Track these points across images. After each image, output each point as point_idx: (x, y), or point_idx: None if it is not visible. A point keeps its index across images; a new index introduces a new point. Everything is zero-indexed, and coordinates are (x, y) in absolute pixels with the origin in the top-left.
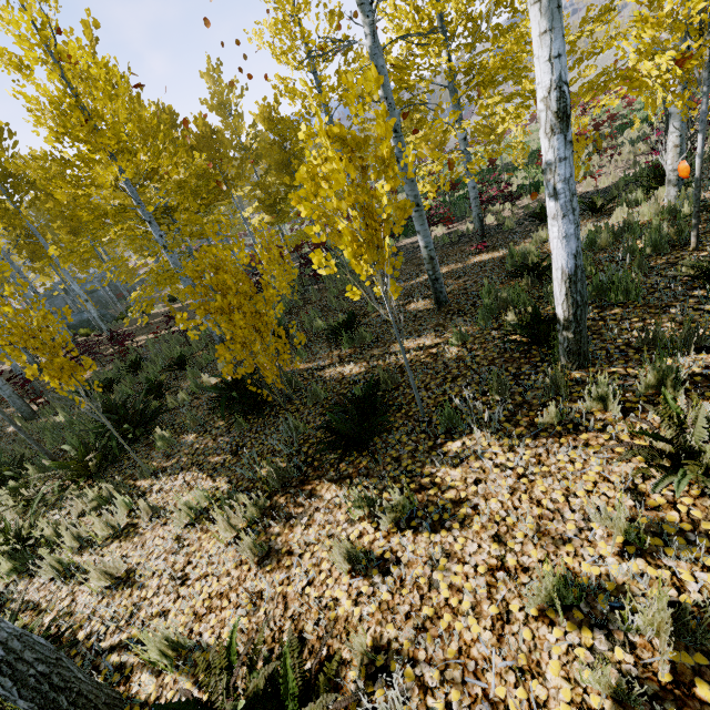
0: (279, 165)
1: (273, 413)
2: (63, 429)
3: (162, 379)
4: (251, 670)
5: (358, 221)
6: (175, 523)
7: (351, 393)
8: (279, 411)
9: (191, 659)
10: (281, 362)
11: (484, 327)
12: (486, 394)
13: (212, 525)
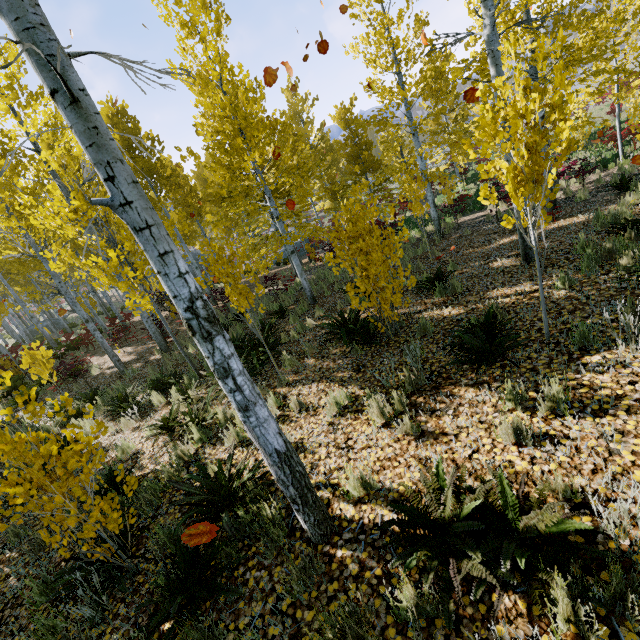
0: (348, 158)
1: (383, 343)
2: (195, 358)
3: (272, 322)
4: (458, 494)
5: (524, 159)
6: (327, 412)
7: (467, 322)
8: (388, 342)
9: (382, 495)
10: (394, 300)
11: (590, 273)
12: (614, 321)
13: (370, 409)
